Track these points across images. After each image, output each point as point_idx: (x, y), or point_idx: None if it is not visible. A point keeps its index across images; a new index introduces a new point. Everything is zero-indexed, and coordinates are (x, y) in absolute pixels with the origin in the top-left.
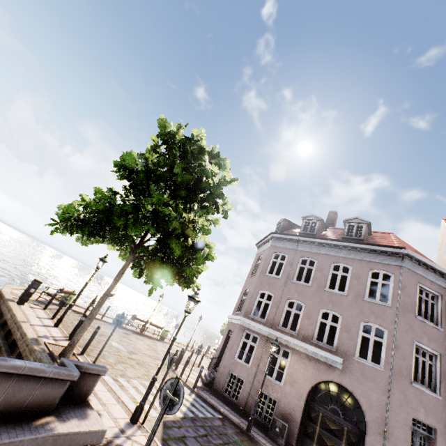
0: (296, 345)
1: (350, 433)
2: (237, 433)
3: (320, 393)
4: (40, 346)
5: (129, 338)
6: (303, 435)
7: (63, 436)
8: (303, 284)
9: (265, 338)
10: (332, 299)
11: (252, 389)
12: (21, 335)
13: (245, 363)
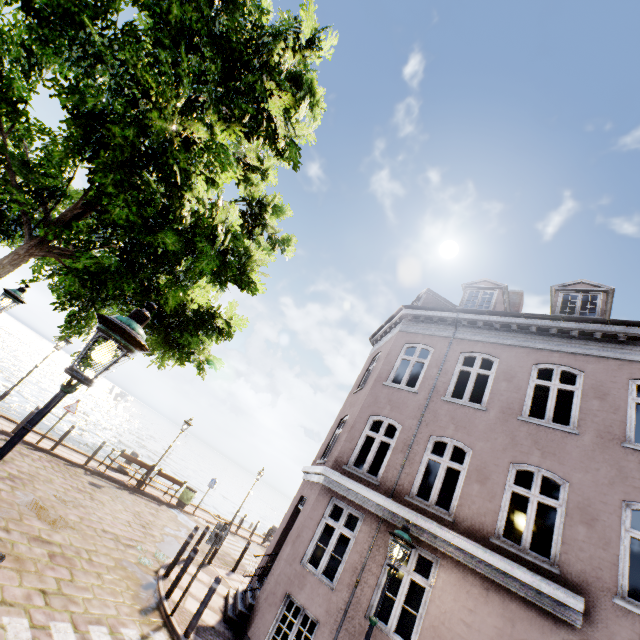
0: (451, 545)
1: None
2: None
3: None
4: None
5: (95, 494)
6: None
7: None
8: (468, 405)
9: (377, 521)
10: (541, 440)
11: None
12: None
13: (325, 578)
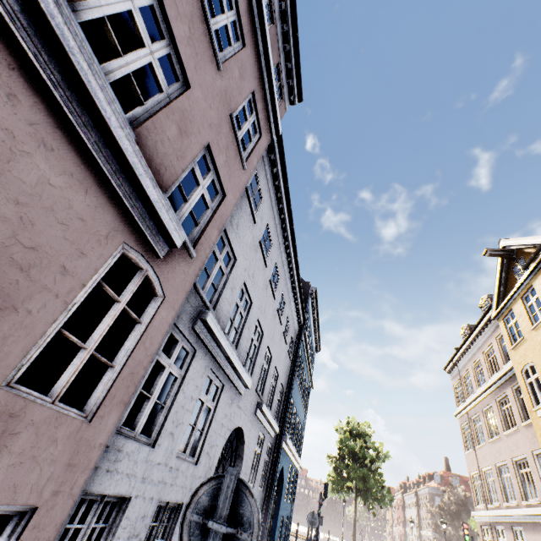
0: None
1: None
2: None
3: None
4: None
5: None
6: None
7: None
8: None
9: None
10: None
11: None
12: None
13: None
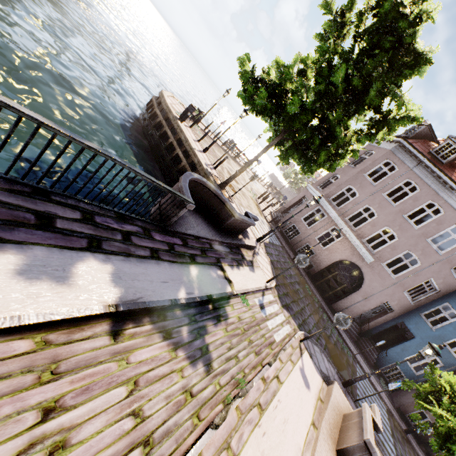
0: (349, 236)
1: (346, 288)
2: (288, 258)
3: (344, 265)
4: (212, 178)
5: (231, 165)
6: (319, 274)
7: (246, 245)
8: (389, 202)
9: (330, 219)
10: (402, 225)
11: (303, 240)
12: (199, 163)
13: (307, 225)
